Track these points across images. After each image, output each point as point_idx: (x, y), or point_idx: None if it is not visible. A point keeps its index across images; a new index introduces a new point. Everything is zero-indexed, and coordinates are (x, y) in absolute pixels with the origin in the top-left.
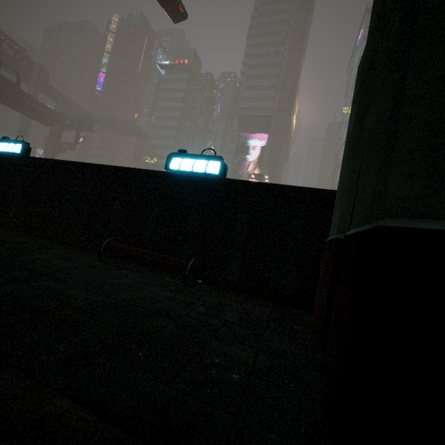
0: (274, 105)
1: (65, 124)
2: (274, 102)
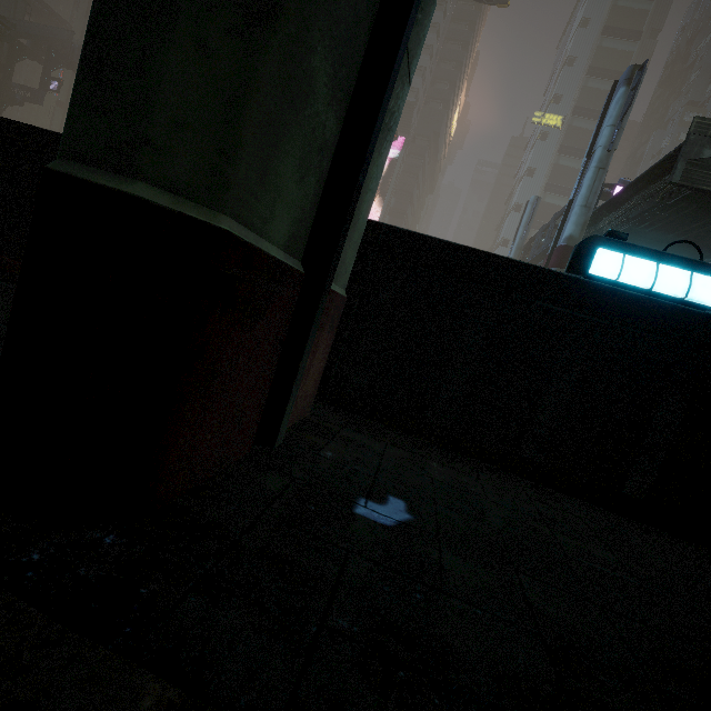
0: (422, 84)
1: (19, 46)
2: (424, 79)
